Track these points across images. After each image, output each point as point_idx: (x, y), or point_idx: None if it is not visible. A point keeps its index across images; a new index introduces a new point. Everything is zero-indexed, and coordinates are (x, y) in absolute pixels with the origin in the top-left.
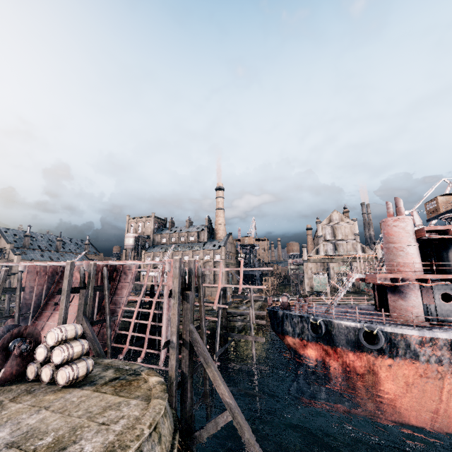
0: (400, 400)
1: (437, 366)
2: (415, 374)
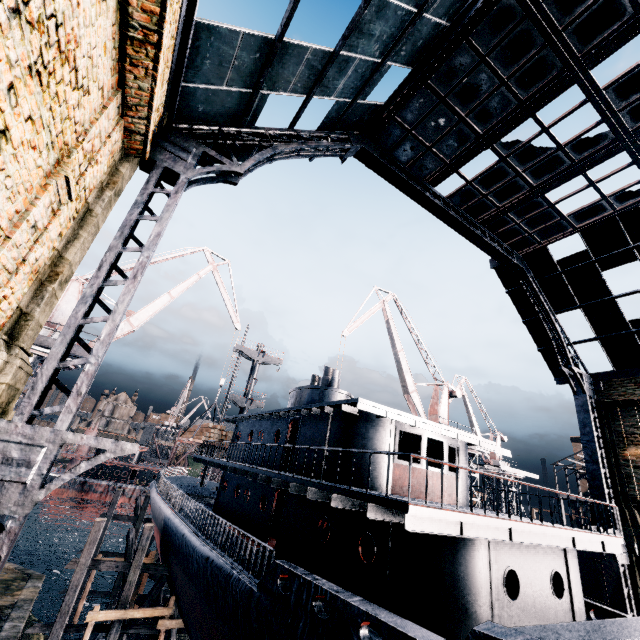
0: (45, 506)
1: (64, 489)
2: (55, 493)
